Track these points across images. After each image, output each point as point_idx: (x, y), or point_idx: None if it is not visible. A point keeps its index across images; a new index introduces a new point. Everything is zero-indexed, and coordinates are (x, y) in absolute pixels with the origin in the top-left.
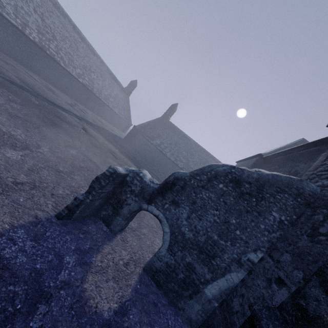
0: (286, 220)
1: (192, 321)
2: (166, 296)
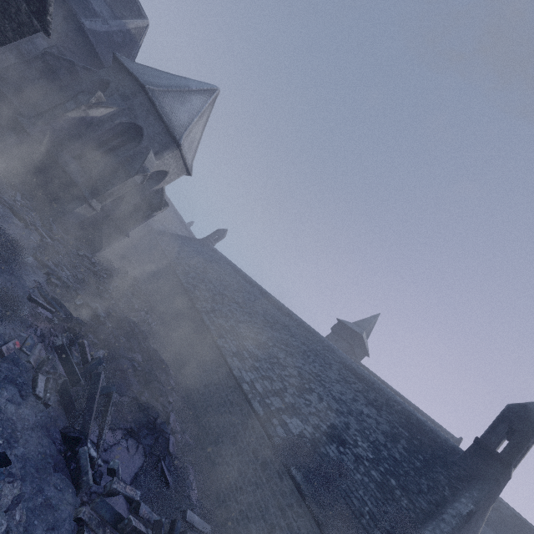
0: None
1: None
2: None
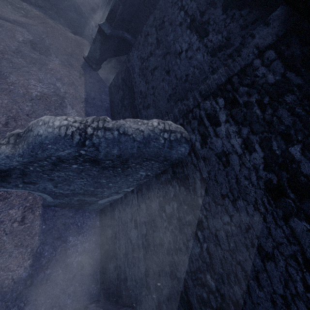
0: (152, 174)
1: (96, 209)
2: (72, 208)
